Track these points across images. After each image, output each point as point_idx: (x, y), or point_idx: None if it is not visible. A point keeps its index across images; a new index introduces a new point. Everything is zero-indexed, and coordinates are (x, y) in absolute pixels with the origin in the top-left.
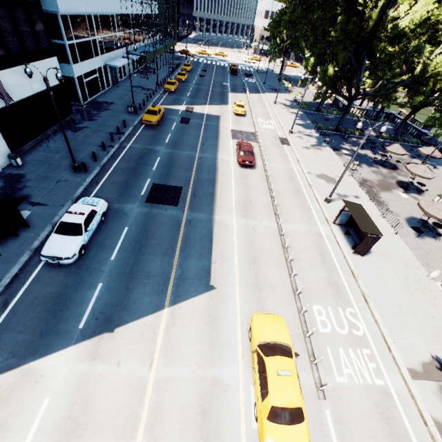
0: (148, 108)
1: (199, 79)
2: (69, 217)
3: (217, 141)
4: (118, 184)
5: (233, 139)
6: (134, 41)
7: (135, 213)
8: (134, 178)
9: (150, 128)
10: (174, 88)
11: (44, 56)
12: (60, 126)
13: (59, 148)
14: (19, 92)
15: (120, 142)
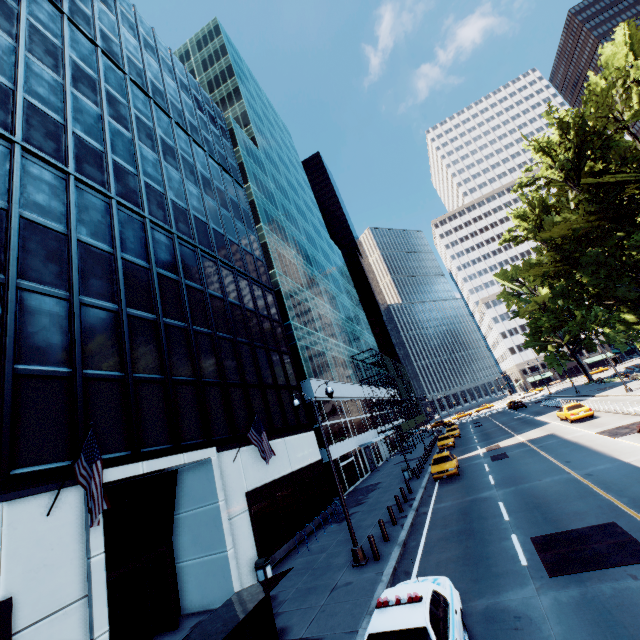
0: (429, 467)
1: (476, 428)
2: (385, 615)
3: (591, 449)
4: (451, 562)
5: (618, 436)
6: (381, 422)
7: (546, 608)
8: (477, 543)
9: (450, 481)
10: (451, 441)
11: (303, 430)
12: (319, 521)
13: (323, 546)
14: (277, 468)
15: (414, 508)
